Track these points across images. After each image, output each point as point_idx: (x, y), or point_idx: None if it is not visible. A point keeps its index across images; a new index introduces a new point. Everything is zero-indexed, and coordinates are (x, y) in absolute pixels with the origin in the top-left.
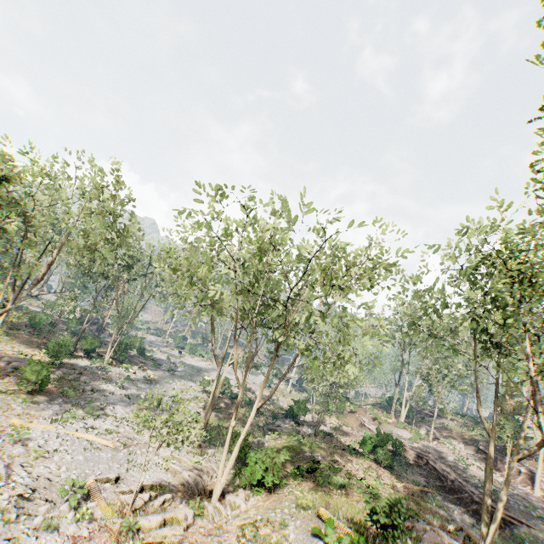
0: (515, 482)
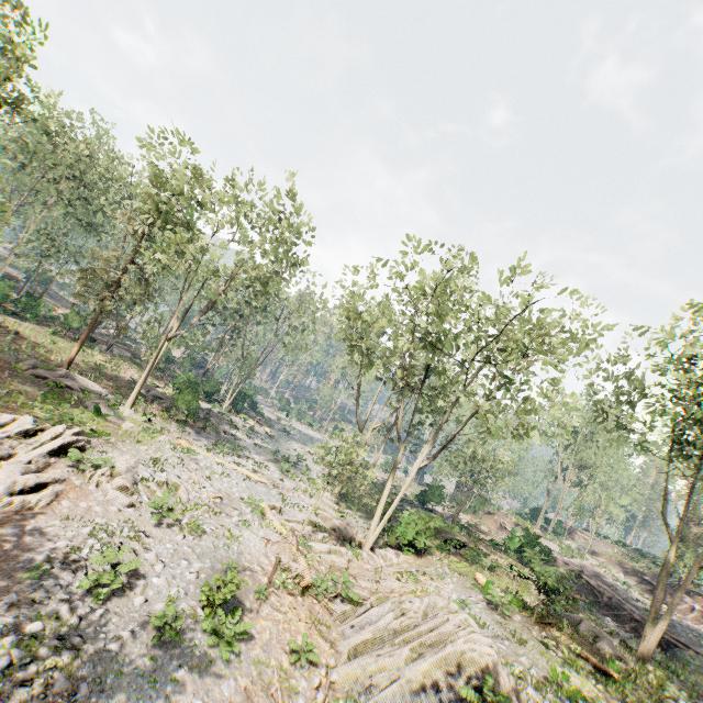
0: (685, 618)
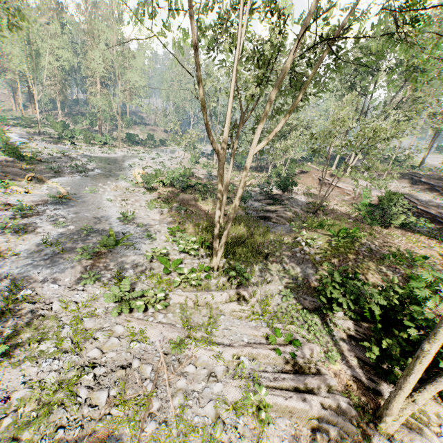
0: None
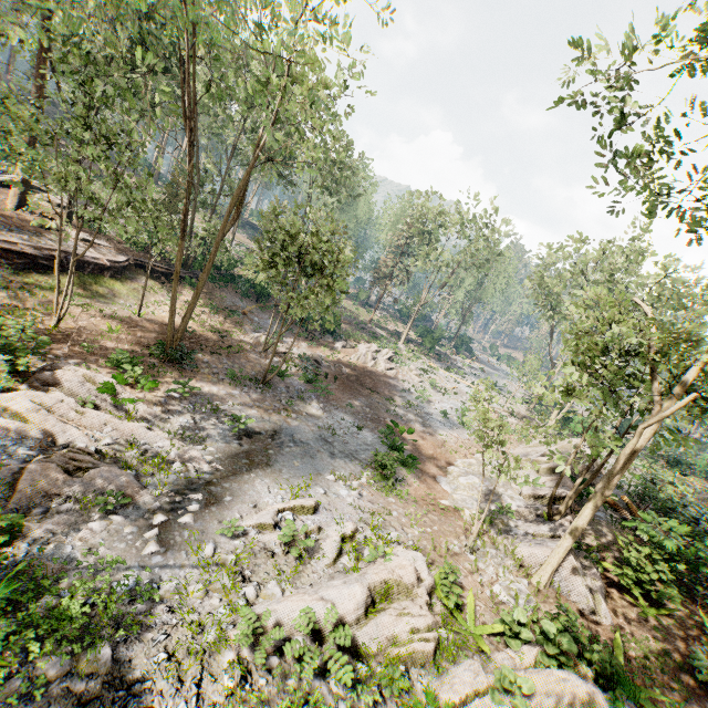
0: None
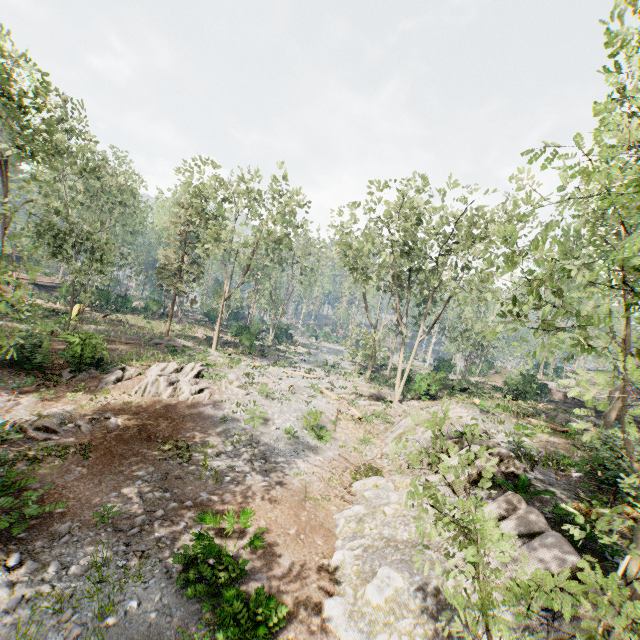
0: None
